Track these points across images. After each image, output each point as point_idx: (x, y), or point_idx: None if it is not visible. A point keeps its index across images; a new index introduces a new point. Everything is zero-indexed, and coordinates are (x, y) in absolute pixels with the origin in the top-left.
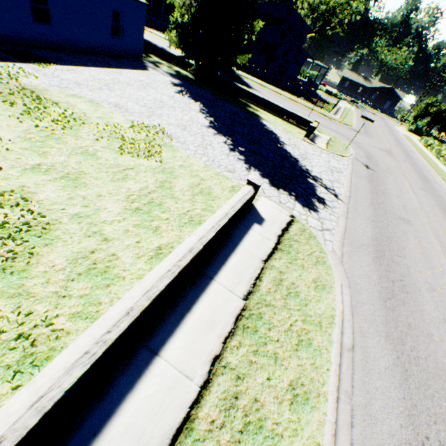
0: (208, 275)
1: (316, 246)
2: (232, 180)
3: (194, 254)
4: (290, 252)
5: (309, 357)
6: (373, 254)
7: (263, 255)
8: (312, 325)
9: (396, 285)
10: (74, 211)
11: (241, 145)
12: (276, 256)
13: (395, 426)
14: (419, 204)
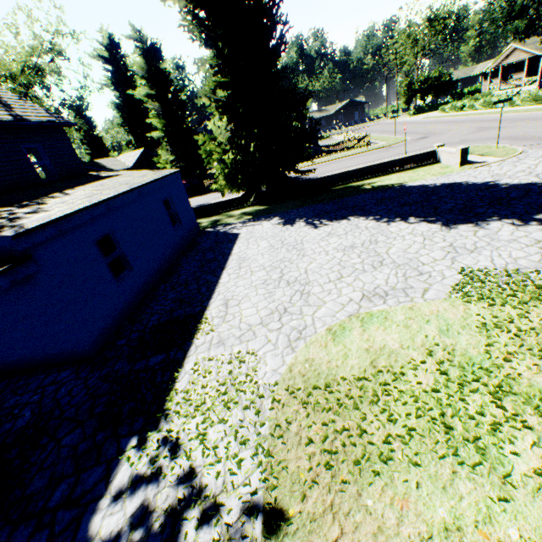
0: None
1: None
2: None
3: None
4: None
5: None
6: None
7: None
8: None
9: None
10: None
11: (518, 213)
12: None
13: None
14: None
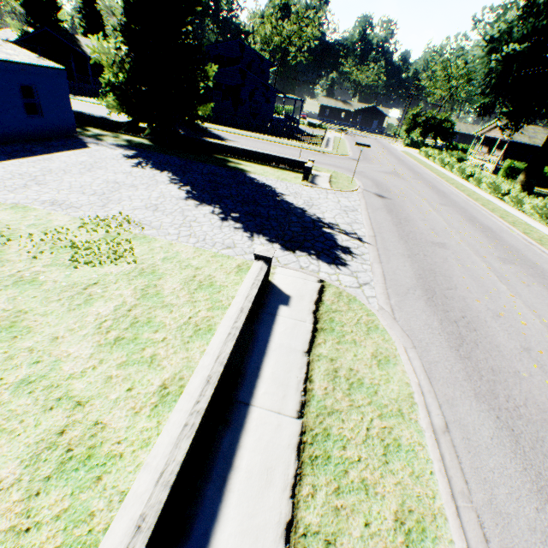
0: (242, 401)
1: (361, 309)
2: (235, 257)
3: (214, 383)
4: (334, 328)
5: (405, 466)
6: (423, 296)
7: (303, 345)
8: (392, 418)
9: (461, 325)
10: (19, 376)
11: (233, 210)
12: (319, 339)
13: (532, 514)
14: (446, 222)
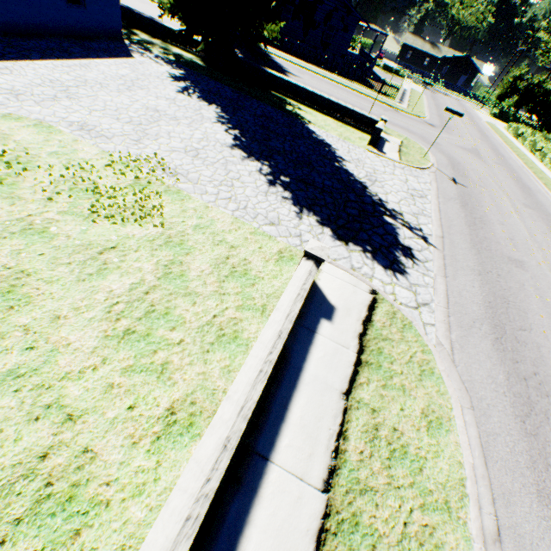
0: (260, 453)
1: (415, 341)
2: (277, 239)
3: (232, 449)
4: (381, 364)
5: None
6: (490, 333)
7: (341, 382)
8: (436, 513)
9: (531, 384)
10: (7, 365)
11: (284, 172)
12: (361, 378)
13: None
14: (528, 231)
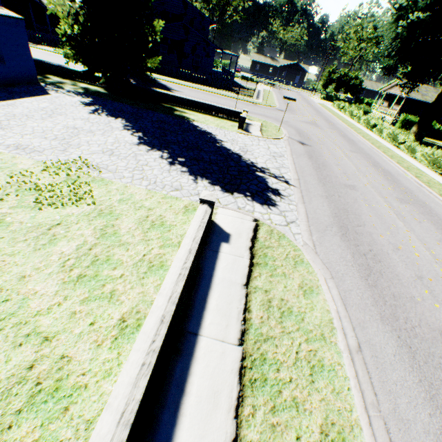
0: (191, 332)
1: (289, 245)
2: (182, 198)
3: (167, 322)
4: (268, 263)
5: (327, 384)
6: (338, 232)
7: (242, 278)
8: (316, 342)
9: (369, 257)
10: None
11: (180, 155)
12: (255, 273)
13: (426, 419)
14: (355, 166)
